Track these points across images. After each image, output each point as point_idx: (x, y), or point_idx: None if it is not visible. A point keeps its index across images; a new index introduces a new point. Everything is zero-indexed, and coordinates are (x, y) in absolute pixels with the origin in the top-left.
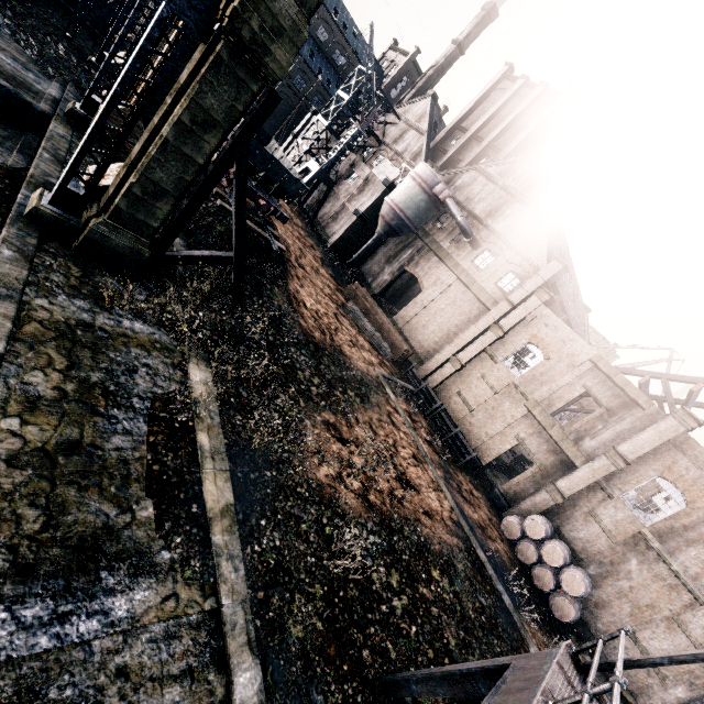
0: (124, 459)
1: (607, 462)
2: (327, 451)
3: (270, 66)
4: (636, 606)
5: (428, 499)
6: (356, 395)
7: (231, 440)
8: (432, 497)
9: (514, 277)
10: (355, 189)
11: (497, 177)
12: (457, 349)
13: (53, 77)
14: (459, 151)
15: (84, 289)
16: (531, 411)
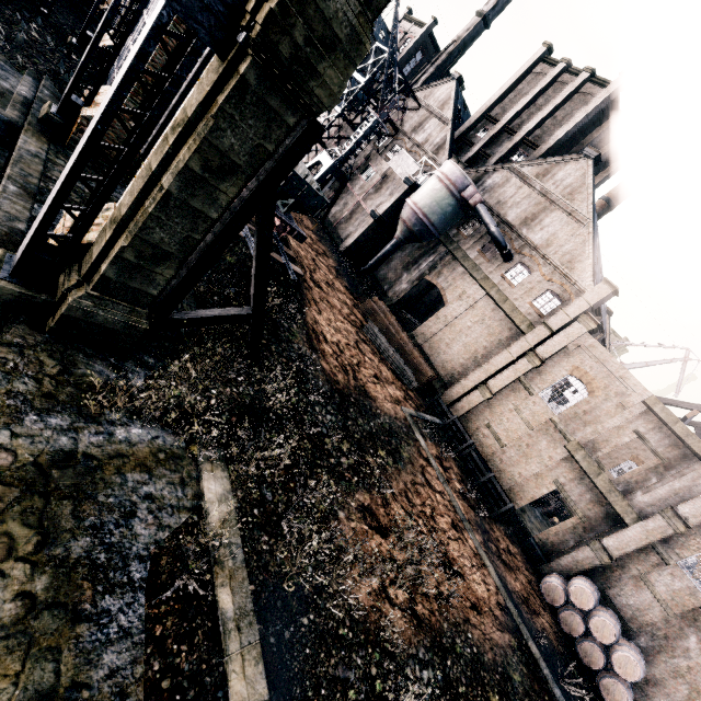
0: (121, 688)
1: (664, 523)
2: (366, 553)
3: (315, 92)
4: (694, 689)
5: (474, 585)
6: (388, 453)
7: (258, 583)
8: (477, 580)
9: (552, 297)
10: (372, 187)
11: (534, 179)
12: (486, 375)
13: (24, 68)
14: (487, 144)
15: (62, 394)
16: (573, 455)
